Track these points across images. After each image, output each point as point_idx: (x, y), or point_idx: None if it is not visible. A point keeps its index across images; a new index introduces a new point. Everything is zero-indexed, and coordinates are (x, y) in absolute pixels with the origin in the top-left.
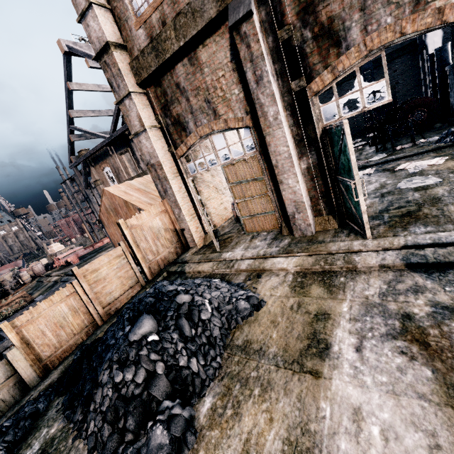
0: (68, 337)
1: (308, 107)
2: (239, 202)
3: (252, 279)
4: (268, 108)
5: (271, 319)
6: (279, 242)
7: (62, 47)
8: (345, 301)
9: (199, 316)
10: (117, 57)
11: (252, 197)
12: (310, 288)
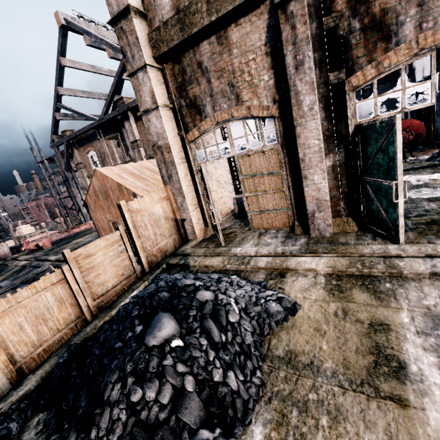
0: (50, 333)
1: (344, 102)
2: (249, 196)
3: (274, 278)
4: (304, 96)
5: (314, 326)
6: (294, 240)
7: (59, 20)
8: (402, 311)
9: (227, 318)
10: (136, 25)
11: (264, 192)
12: (351, 292)
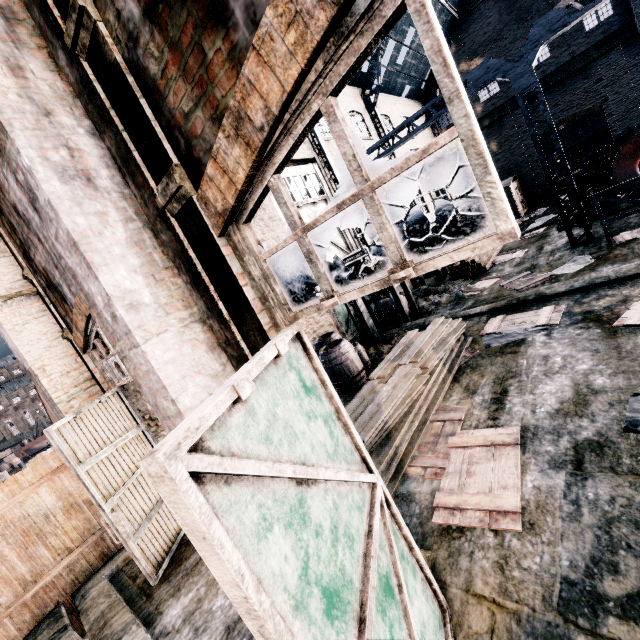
0: None
1: (224, 262)
2: None
3: None
4: (87, 283)
5: None
6: (248, 636)
7: None
8: None
9: None
10: None
11: None
12: None
